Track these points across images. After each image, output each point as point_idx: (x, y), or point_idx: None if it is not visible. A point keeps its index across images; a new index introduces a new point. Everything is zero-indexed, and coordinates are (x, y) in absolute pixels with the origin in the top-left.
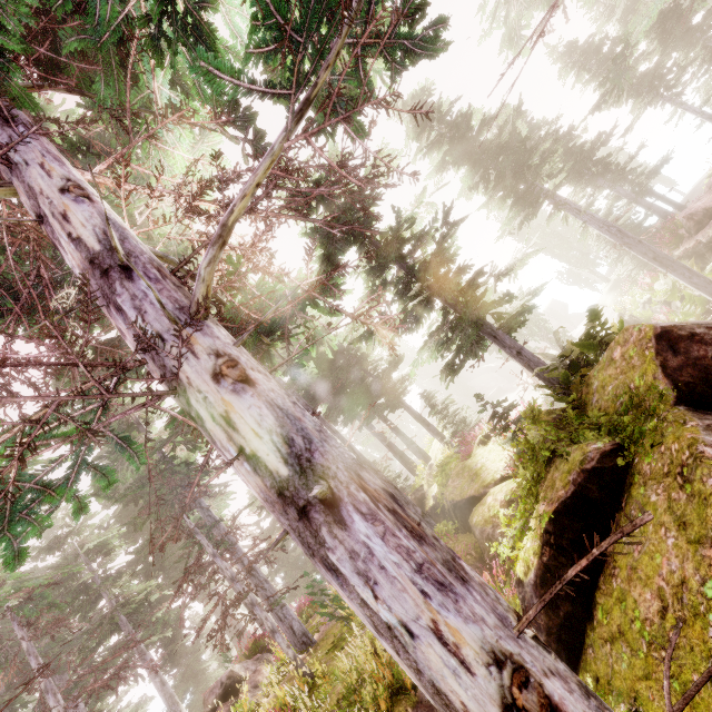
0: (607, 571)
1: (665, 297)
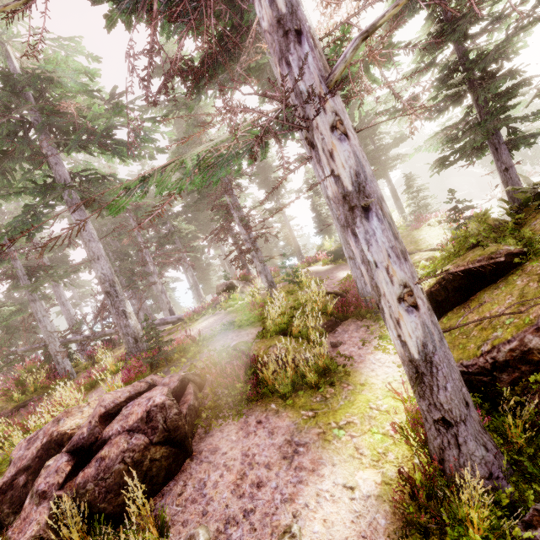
0: (463, 305)
1: None
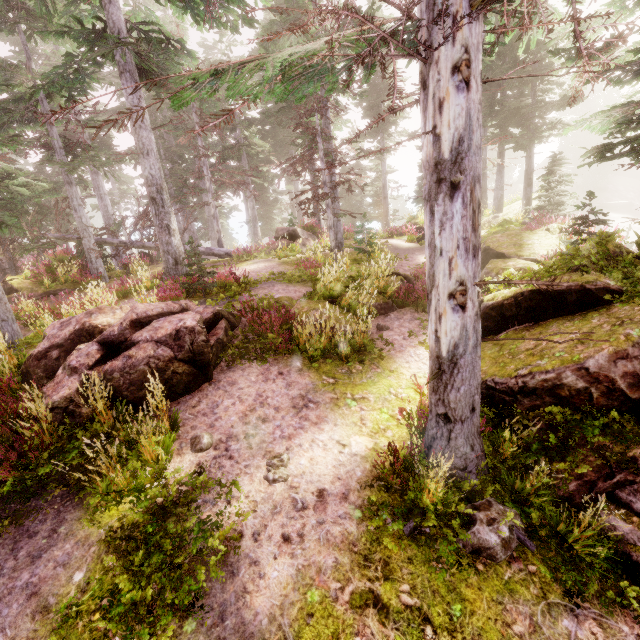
0: (528, 328)
1: None
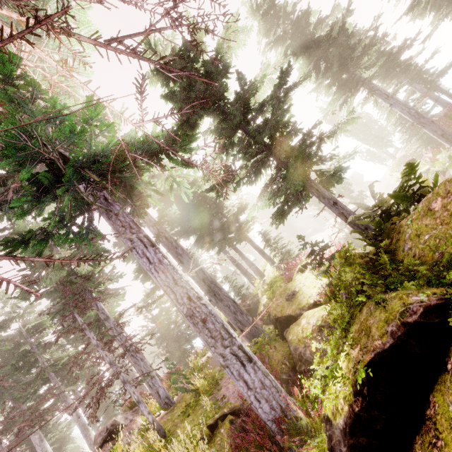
0: (427, 437)
1: (443, 167)
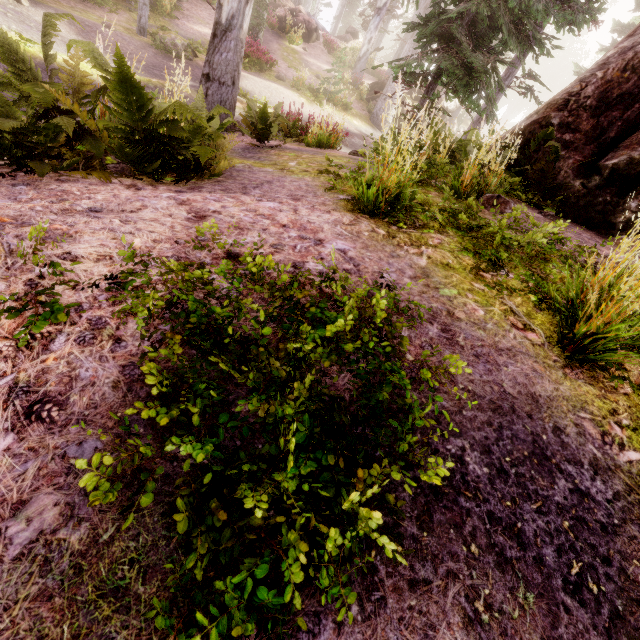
0: None
1: None
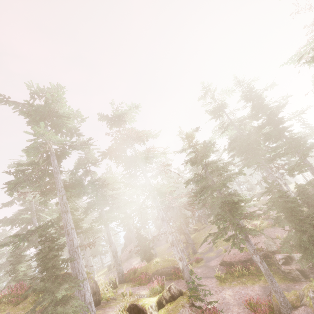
0: None
1: None
